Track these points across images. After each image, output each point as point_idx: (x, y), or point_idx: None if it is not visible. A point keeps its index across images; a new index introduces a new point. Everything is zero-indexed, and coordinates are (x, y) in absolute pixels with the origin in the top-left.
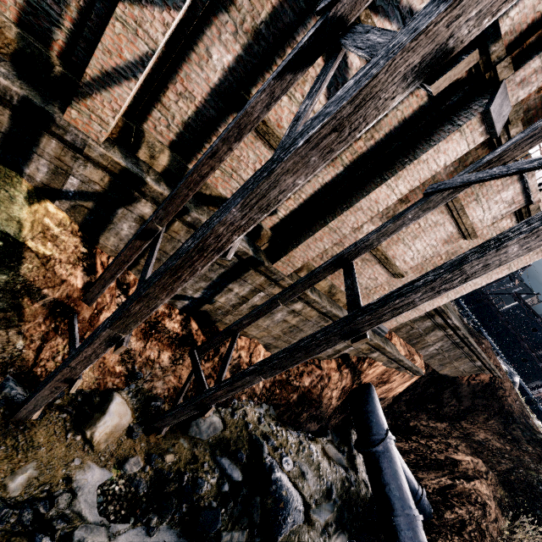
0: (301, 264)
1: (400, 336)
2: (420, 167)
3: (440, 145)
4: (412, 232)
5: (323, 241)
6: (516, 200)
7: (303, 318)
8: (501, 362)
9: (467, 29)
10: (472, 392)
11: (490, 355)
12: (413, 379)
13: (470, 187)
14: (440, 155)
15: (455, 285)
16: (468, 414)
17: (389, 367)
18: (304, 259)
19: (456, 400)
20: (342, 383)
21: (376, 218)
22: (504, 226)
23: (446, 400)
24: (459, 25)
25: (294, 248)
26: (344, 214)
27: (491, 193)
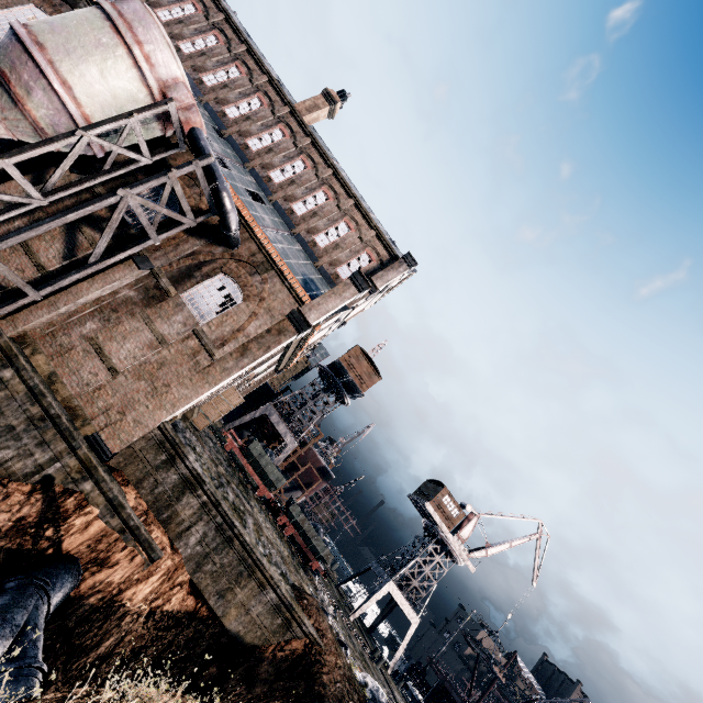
0: (23, 327)
1: (145, 499)
2: (106, 277)
3: (115, 268)
4: (122, 333)
5: (43, 311)
6: (187, 323)
7: (10, 393)
8: (367, 677)
9: (7, 157)
10: (276, 672)
11: (312, 612)
12: (154, 581)
13: (154, 308)
14: (116, 273)
15: (28, 230)
16: (255, 702)
17: (109, 525)
18: (26, 322)
19: (246, 687)
20: (23, 510)
21: (97, 320)
22: (193, 346)
23: (231, 689)
24: (6, 157)
25: (20, 312)
26: (60, 294)
27: (169, 315)
